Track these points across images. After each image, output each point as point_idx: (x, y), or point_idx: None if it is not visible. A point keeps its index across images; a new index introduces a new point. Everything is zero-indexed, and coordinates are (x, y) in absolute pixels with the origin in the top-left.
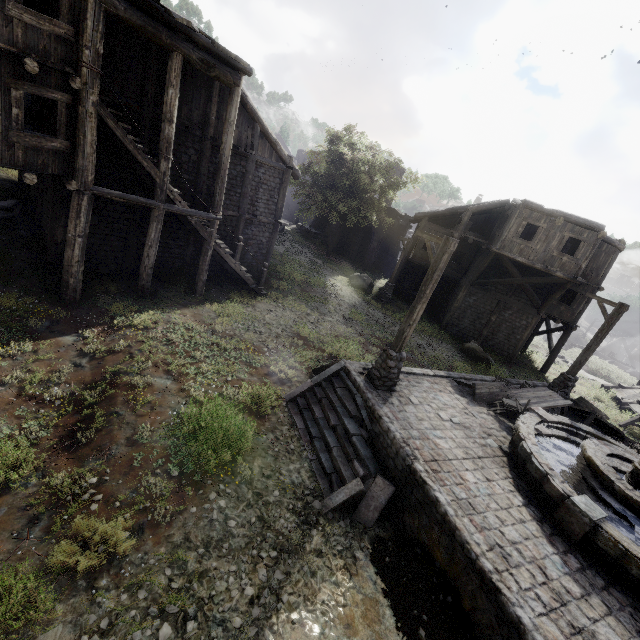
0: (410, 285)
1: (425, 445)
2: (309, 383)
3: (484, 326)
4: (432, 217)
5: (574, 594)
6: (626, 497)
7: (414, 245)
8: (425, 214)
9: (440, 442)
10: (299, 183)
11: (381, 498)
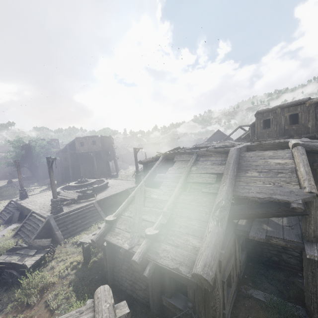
0: (72, 174)
1: (29, 201)
2: (2, 209)
3: (93, 173)
4: (62, 151)
5: (49, 203)
6: (71, 186)
7: (62, 162)
8: (59, 151)
9: (36, 199)
10: (5, 162)
11: (17, 215)
